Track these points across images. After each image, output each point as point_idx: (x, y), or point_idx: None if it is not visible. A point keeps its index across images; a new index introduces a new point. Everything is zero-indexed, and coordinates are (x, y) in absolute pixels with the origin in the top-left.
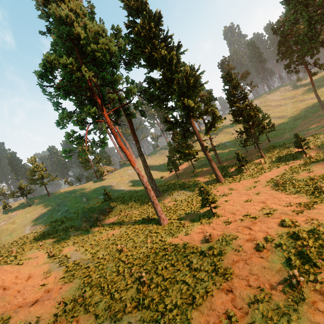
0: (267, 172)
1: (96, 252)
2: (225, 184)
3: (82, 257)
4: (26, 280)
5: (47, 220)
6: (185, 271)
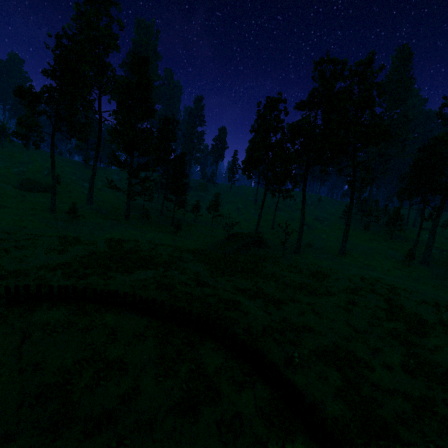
0: (146, 230)
1: (1, 200)
2: (124, 222)
3: None
4: None
5: (2, 168)
6: (17, 221)
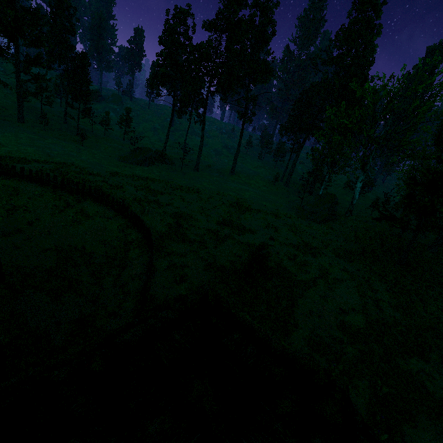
0: (46, 135)
1: None
2: (18, 124)
3: None
4: None
5: None
6: None
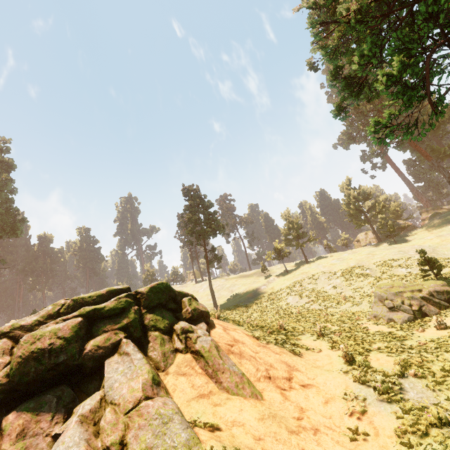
0: None
1: None
2: None
3: (438, 401)
4: (313, 394)
5: (312, 293)
6: None
